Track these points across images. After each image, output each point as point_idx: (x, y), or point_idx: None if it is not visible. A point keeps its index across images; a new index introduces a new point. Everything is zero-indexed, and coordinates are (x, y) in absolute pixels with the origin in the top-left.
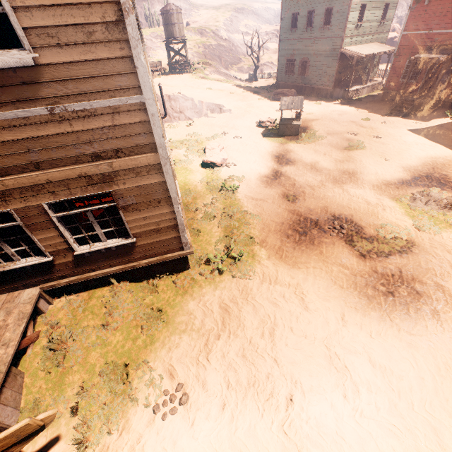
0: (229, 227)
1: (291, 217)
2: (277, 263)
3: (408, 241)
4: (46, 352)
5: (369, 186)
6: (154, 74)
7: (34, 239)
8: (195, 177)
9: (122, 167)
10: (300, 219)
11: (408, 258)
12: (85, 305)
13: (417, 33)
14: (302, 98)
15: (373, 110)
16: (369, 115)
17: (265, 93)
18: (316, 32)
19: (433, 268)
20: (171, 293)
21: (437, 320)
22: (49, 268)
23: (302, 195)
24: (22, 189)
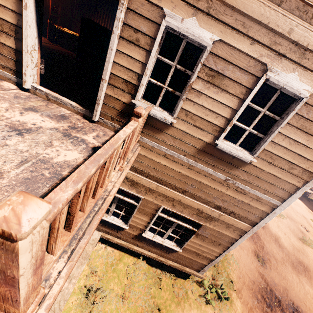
0: None
1: (260, 280)
2: None
3: None
4: (82, 297)
5: None
6: None
7: (133, 215)
8: None
9: (224, 219)
10: (267, 288)
11: None
12: (116, 265)
13: None
14: None
15: None
16: None
17: None
18: None
19: None
20: (169, 295)
21: None
22: (118, 229)
23: (269, 263)
24: (162, 194)
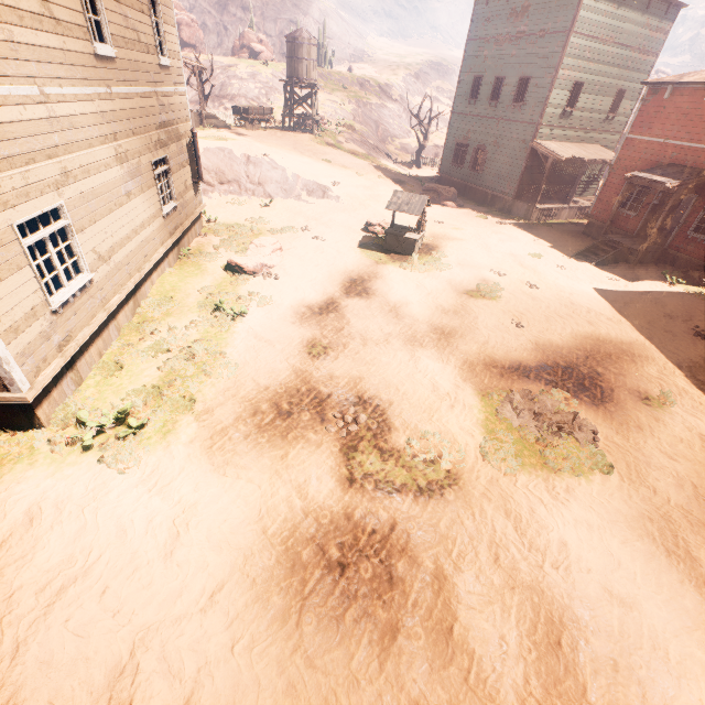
0: (175, 372)
1: (290, 381)
2: (195, 455)
3: (450, 475)
4: None
5: (457, 360)
6: (255, 124)
7: None
8: (199, 282)
9: None
10: (300, 389)
11: (425, 507)
12: None
13: (648, 140)
14: (426, 199)
15: (558, 245)
16: (547, 251)
17: (413, 186)
18: (503, 110)
19: (455, 538)
20: None
21: (384, 649)
22: None
23: (338, 350)
24: None
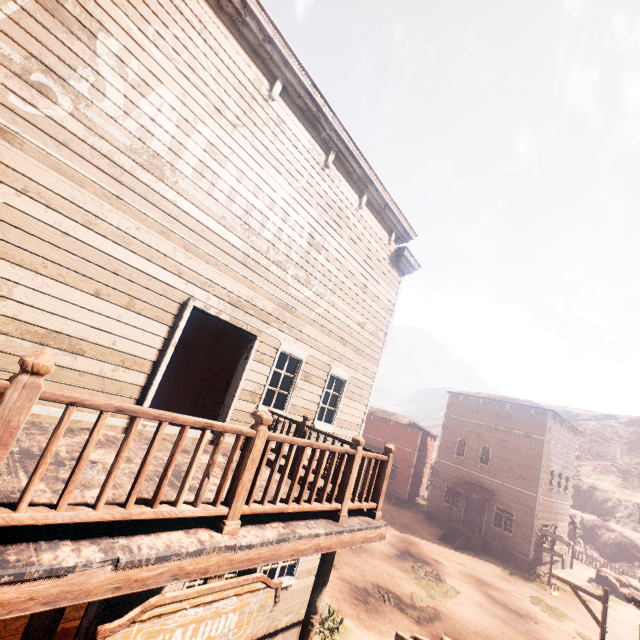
0: None
1: (344, 584)
2: (367, 632)
3: (434, 609)
4: None
5: (378, 557)
6: None
7: None
8: None
9: None
10: (353, 587)
11: (443, 623)
12: None
13: None
14: None
15: None
16: None
17: None
18: None
19: (460, 630)
20: None
21: None
22: None
23: (337, 562)
24: None
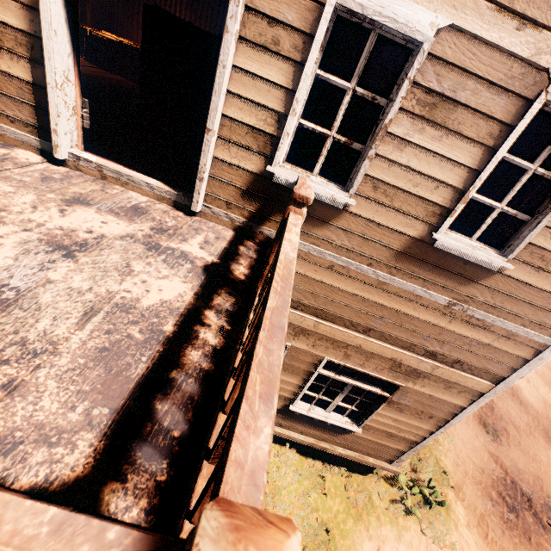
0: None
1: (493, 465)
2: (481, 544)
3: None
4: None
5: None
6: None
7: None
8: None
9: (442, 375)
10: (506, 479)
11: None
12: None
13: None
14: None
15: None
16: None
17: None
18: None
19: None
20: (340, 504)
21: None
22: None
23: (505, 435)
24: (325, 337)
